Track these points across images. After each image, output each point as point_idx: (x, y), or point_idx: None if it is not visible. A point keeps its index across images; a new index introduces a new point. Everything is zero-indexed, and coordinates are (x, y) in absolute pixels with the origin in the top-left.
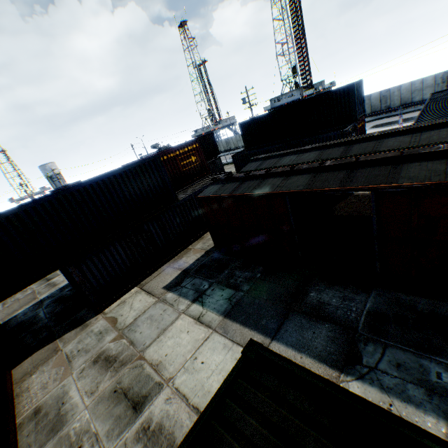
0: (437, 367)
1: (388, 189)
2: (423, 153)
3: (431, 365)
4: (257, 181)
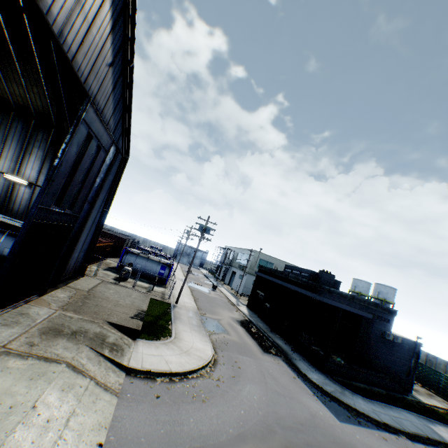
0: None
1: None
2: (105, 229)
3: None
4: None
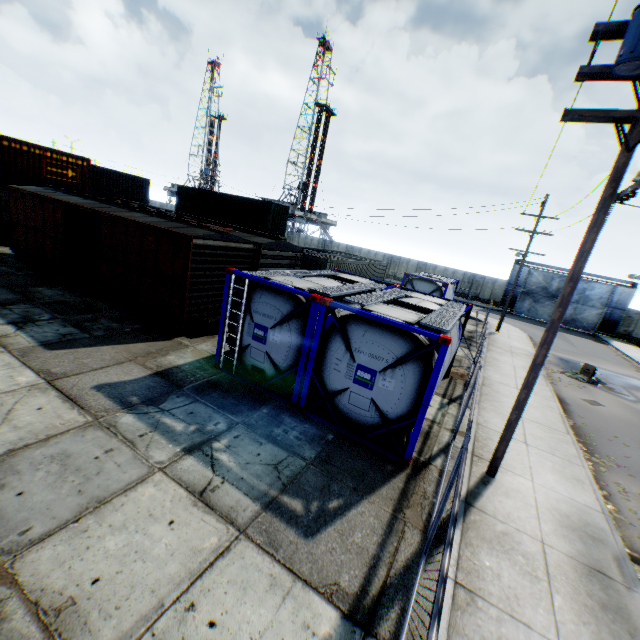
0: (50, 316)
1: (104, 214)
2: (149, 211)
3: (48, 315)
4: (68, 195)
